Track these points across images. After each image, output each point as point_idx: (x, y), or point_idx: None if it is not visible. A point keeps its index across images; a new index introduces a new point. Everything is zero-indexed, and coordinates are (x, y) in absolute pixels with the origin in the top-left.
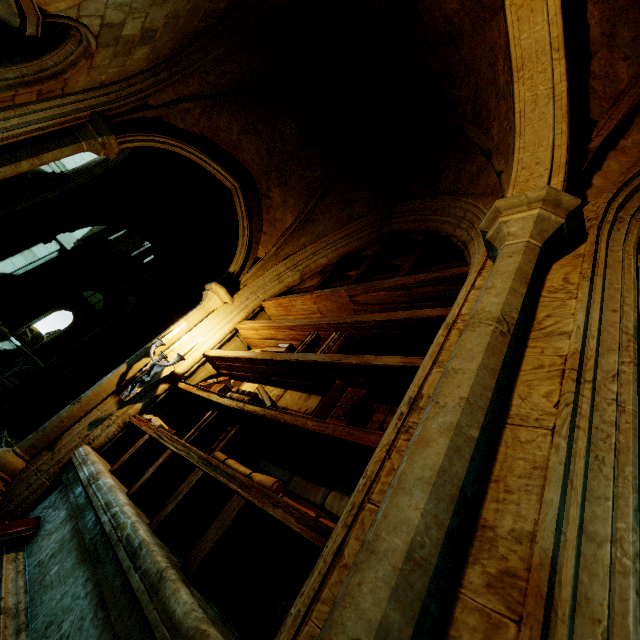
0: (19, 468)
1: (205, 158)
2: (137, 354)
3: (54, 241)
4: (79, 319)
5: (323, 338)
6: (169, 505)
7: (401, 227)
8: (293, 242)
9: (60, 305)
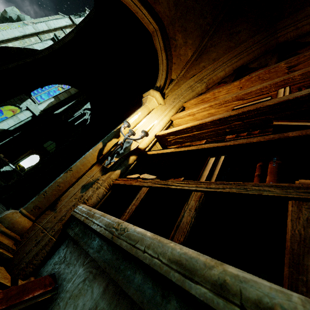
0: (26, 227)
1: (138, 3)
2: (108, 136)
3: (29, 111)
4: (42, 158)
5: (301, 87)
6: (307, 259)
7: (290, 35)
8: (195, 67)
9: (32, 152)
